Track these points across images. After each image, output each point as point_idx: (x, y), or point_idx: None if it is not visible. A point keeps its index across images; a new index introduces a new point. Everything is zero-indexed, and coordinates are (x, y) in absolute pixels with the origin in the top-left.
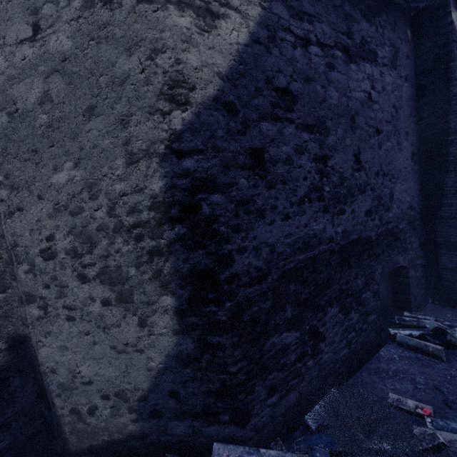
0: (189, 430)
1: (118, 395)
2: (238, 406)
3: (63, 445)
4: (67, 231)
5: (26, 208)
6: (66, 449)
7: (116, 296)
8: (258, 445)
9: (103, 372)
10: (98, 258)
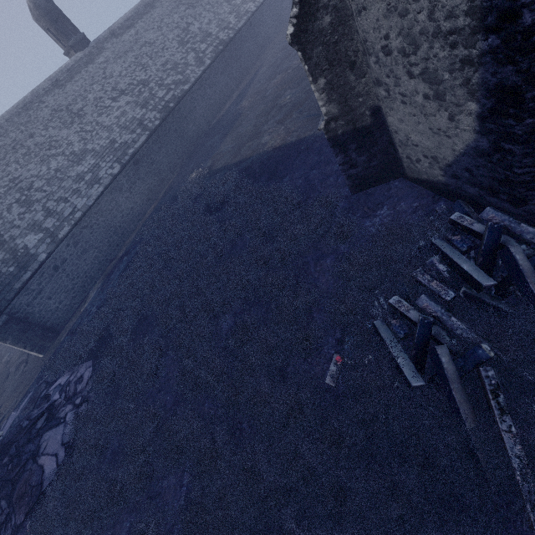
0: (476, 194)
1: (432, 158)
2: (515, 195)
3: (403, 172)
4: (397, 33)
5: (368, 8)
6: (405, 174)
7: (433, 94)
8: (528, 222)
9: (424, 142)
10: (420, 60)
